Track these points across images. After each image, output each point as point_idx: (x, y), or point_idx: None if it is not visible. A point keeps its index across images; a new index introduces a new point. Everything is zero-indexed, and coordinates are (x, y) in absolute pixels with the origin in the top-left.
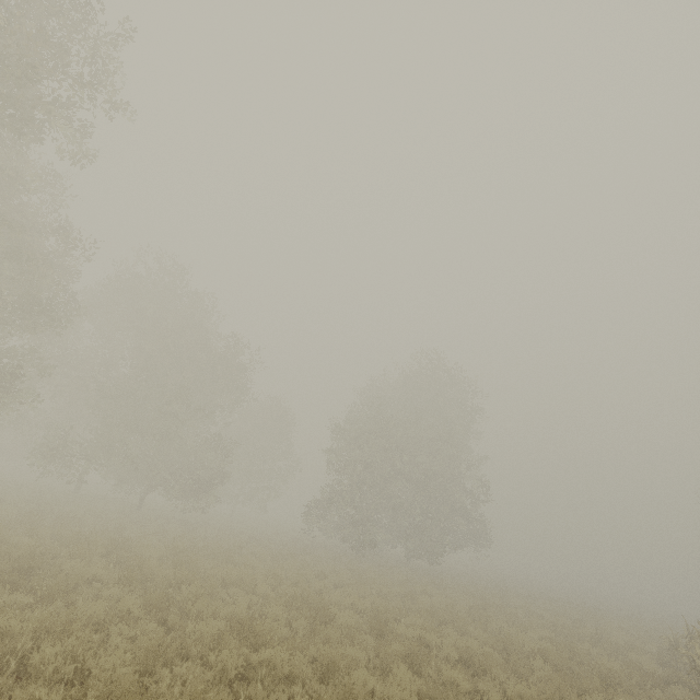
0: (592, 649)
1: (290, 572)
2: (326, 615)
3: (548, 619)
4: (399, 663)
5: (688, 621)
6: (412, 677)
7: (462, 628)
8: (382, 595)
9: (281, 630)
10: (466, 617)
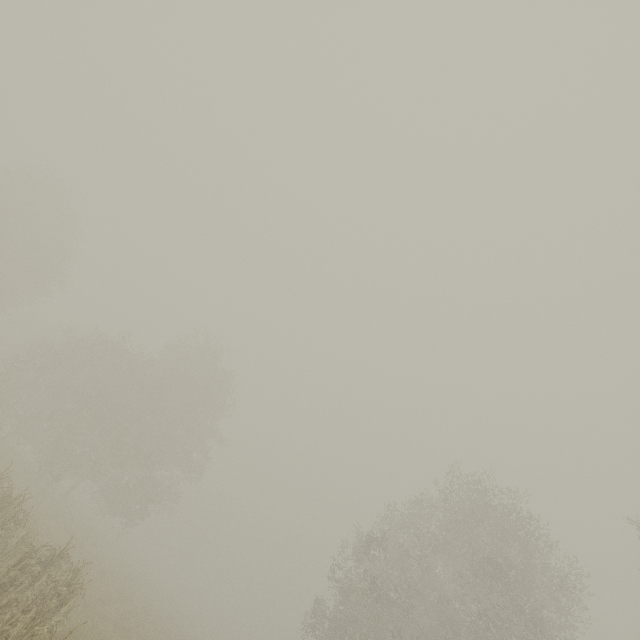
0: None
1: None
2: None
3: None
4: None
5: None
6: None
7: None
8: None
9: None
10: None
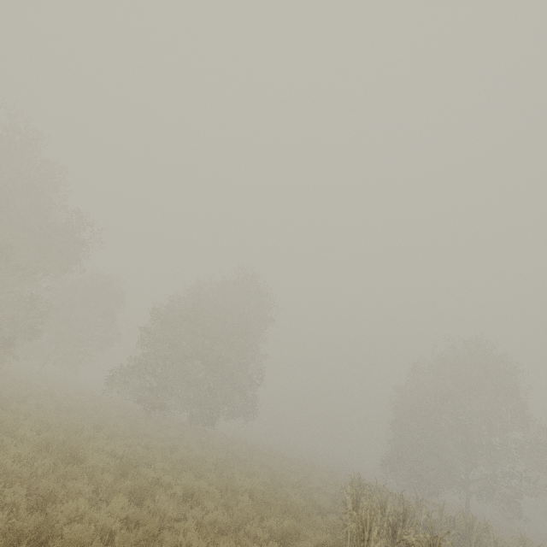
0: (291, 490)
1: (65, 422)
2: (77, 457)
3: (275, 471)
4: (120, 495)
5: (365, 476)
6: (131, 507)
7: (201, 473)
8: (149, 447)
9: (13, 466)
10: (210, 466)
